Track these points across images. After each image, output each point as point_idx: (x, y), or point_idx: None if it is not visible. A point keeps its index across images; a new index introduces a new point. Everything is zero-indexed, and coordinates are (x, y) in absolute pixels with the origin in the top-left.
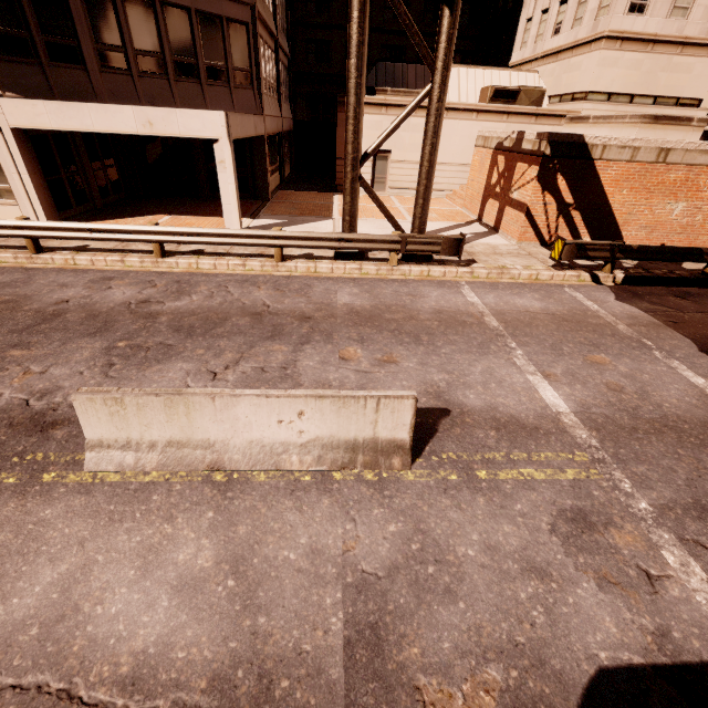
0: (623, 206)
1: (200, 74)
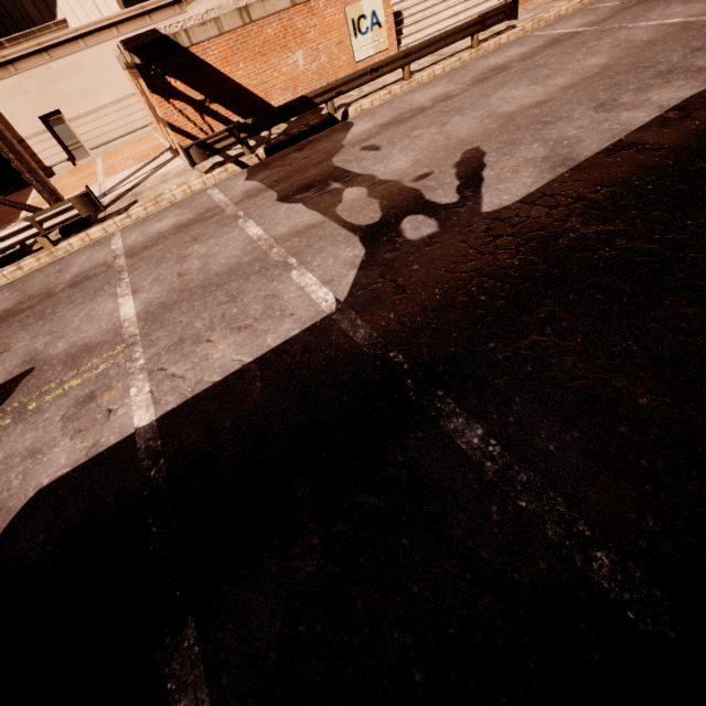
0: (251, 79)
1: None
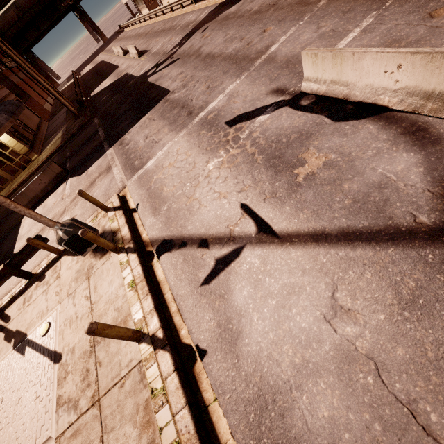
0: None
1: None
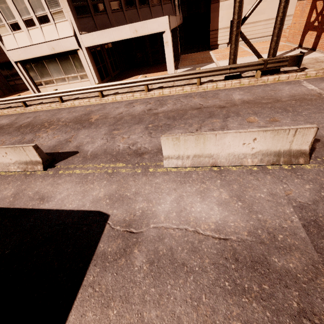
0: None
1: (149, 2)
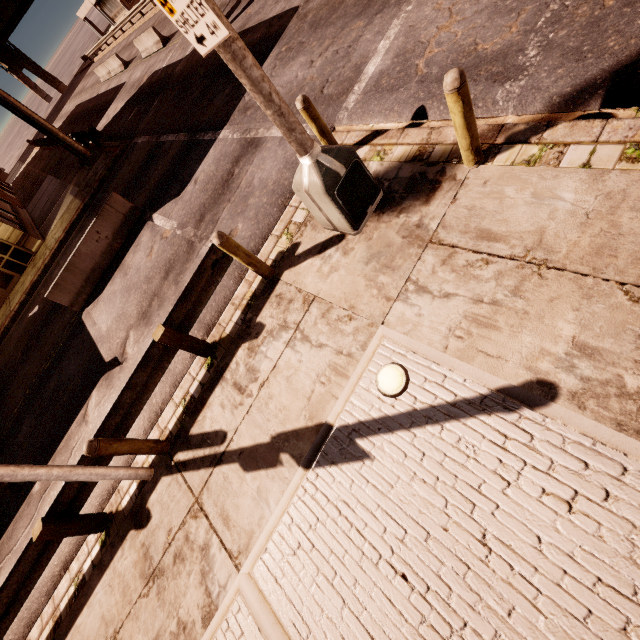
0: None
1: None
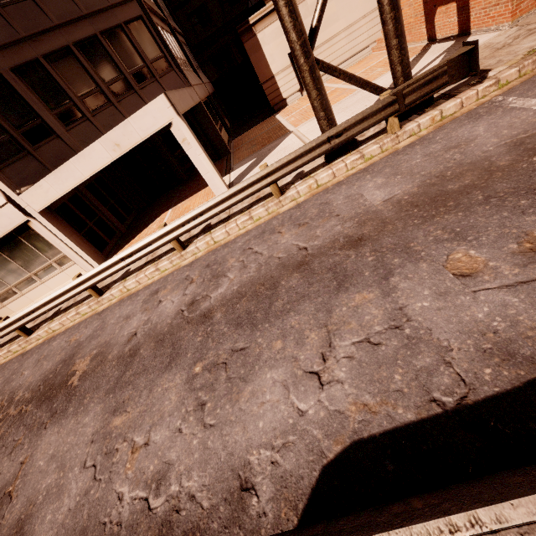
0: None
1: (131, 84)
